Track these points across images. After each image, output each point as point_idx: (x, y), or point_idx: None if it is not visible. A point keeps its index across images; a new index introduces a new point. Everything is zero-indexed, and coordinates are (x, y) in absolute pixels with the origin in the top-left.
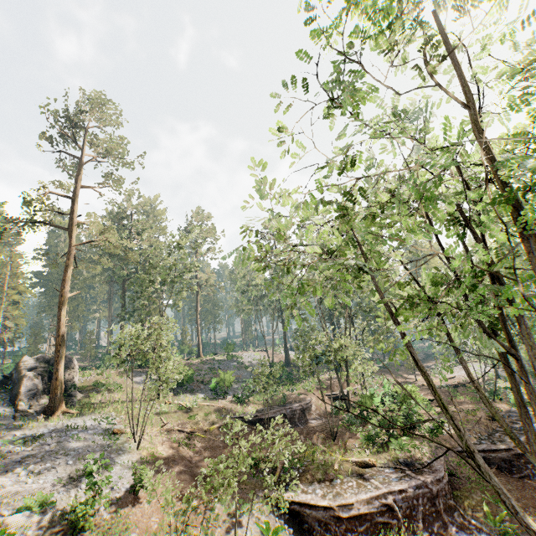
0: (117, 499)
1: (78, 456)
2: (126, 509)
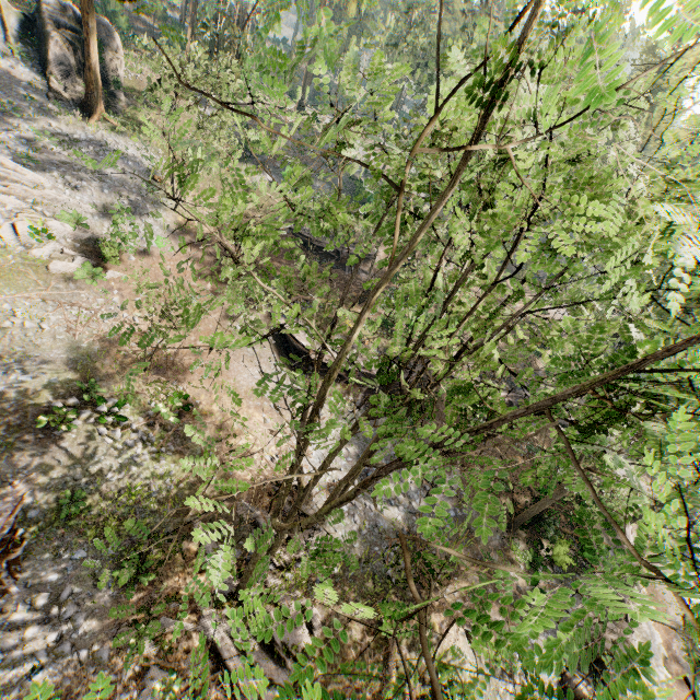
0: (144, 250)
1: (114, 189)
2: (151, 262)
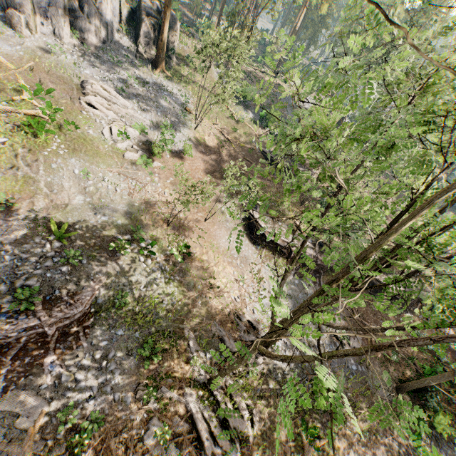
0: (175, 152)
1: (163, 113)
2: (178, 159)
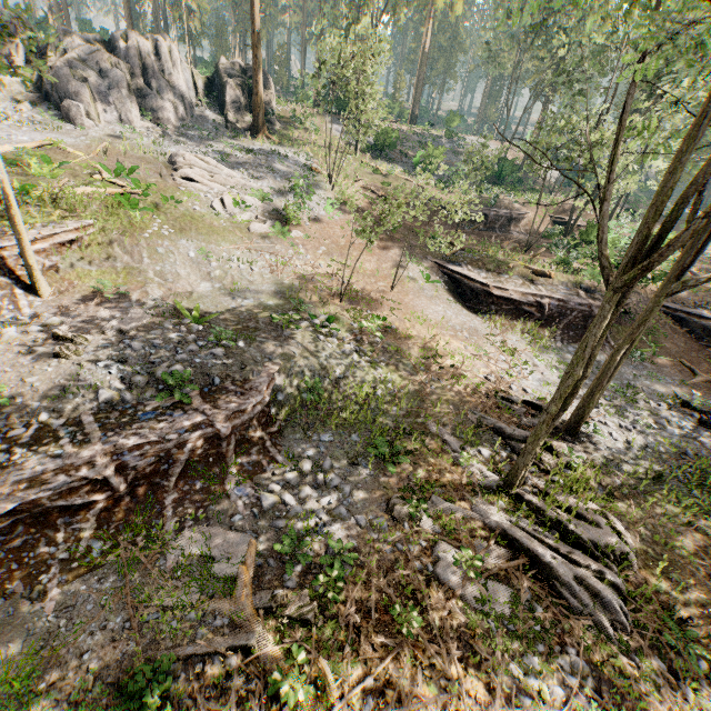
0: (316, 217)
1: (284, 178)
2: (322, 227)
